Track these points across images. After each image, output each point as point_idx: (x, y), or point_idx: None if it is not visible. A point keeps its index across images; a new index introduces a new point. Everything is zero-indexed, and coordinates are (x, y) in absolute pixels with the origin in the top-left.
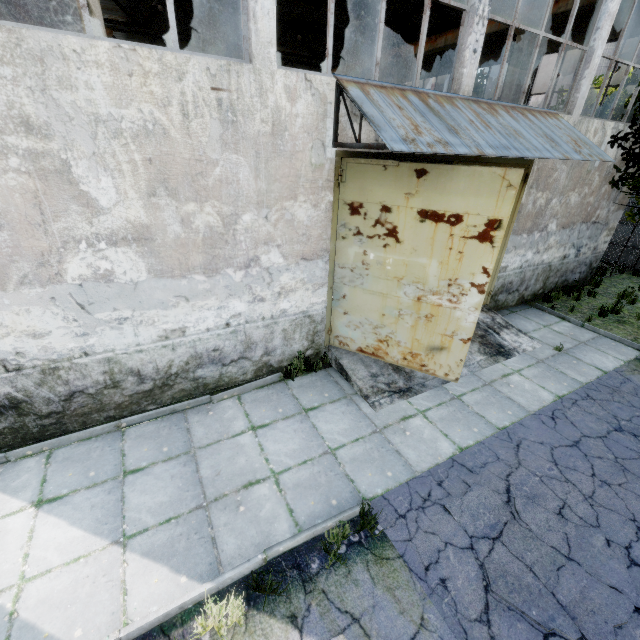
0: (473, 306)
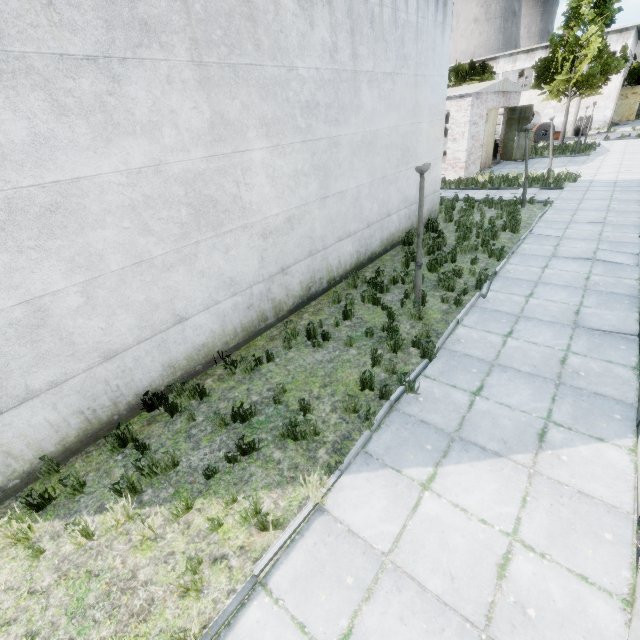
0: (637, 105)
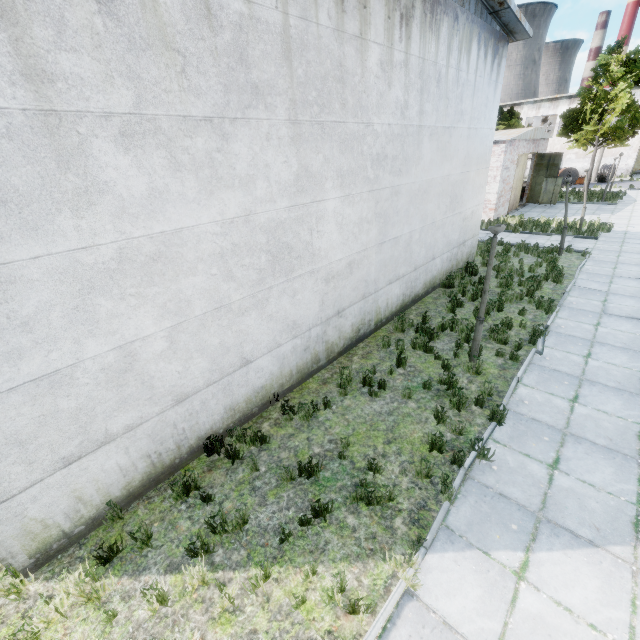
0: None
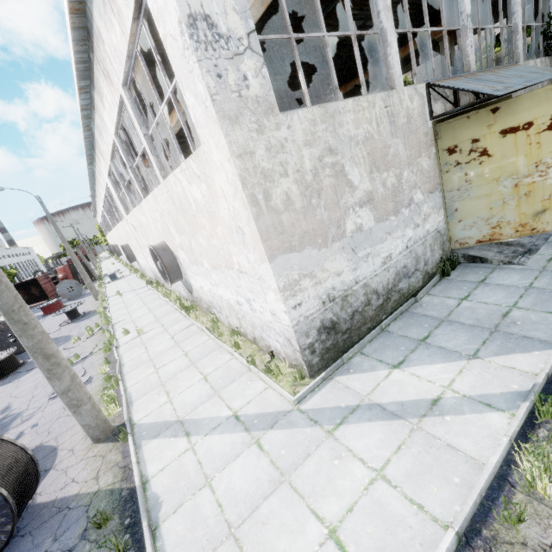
0: None
